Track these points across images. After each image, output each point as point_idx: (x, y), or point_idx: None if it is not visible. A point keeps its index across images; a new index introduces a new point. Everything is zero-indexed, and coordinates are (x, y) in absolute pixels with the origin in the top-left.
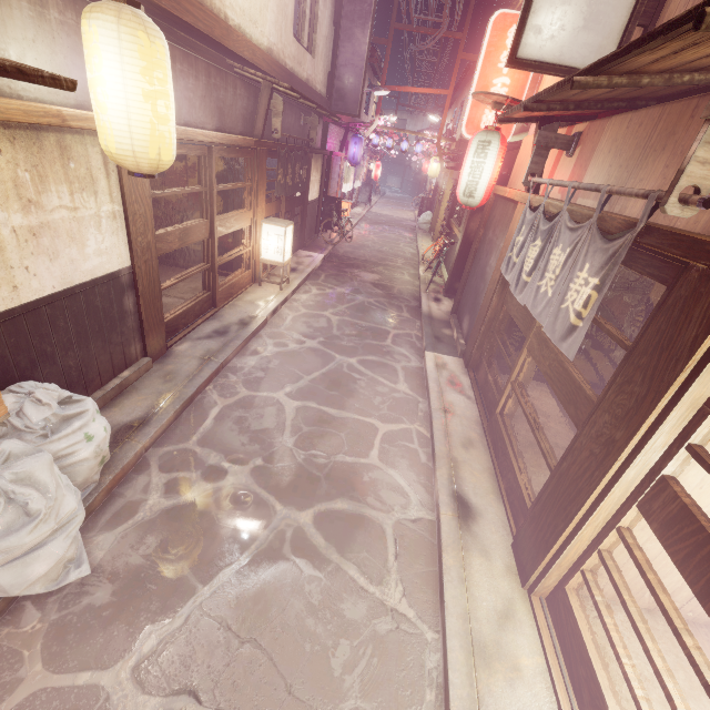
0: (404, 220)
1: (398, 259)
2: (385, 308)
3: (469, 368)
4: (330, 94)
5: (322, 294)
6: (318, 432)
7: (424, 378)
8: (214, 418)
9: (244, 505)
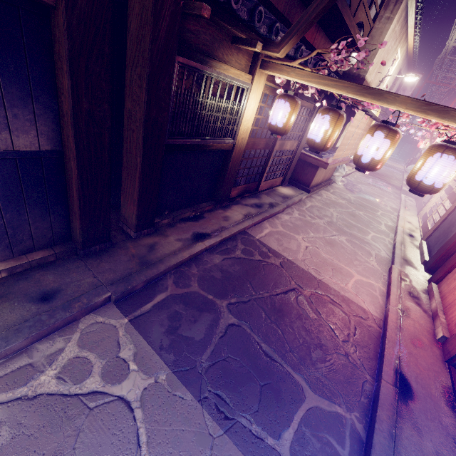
0: (397, 167)
1: (393, 177)
2: (387, 185)
3: (416, 200)
4: (387, 108)
5: (363, 175)
6: (370, 192)
7: (399, 198)
8: (346, 183)
9: (358, 192)
